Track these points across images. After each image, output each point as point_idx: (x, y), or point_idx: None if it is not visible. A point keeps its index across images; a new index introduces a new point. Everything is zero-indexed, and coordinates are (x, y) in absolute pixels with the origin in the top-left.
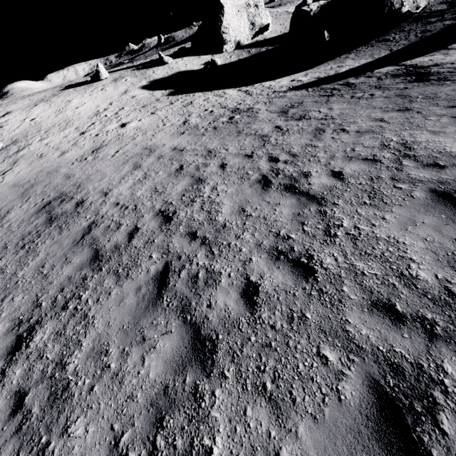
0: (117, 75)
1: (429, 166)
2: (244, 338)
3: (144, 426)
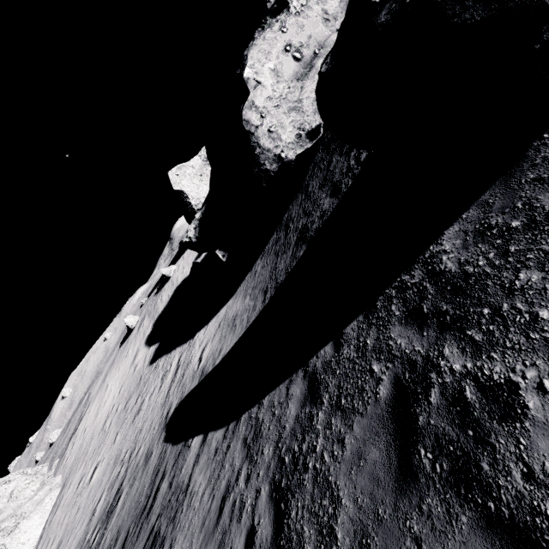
0: (144, 312)
1: None
2: None
3: None
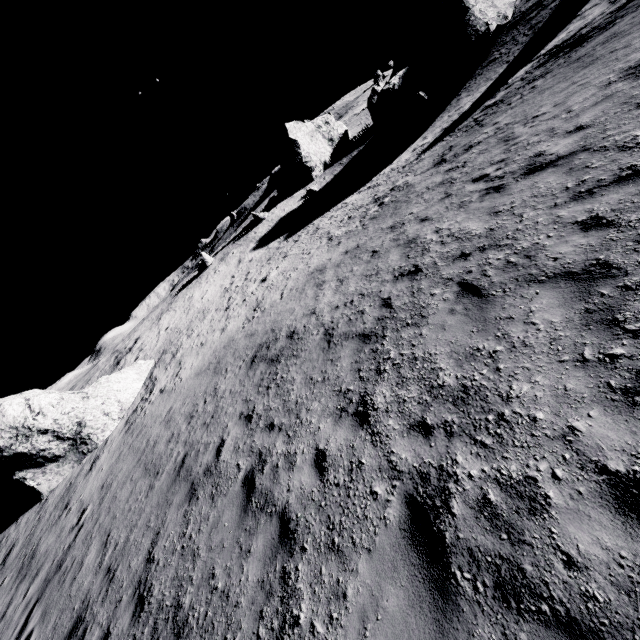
0: (221, 255)
1: None
2: (631, 238)
3: (599, 336)
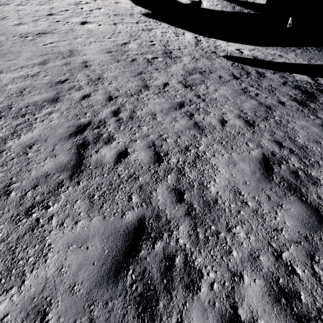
0: None
1: (176, 192)
2: None
3: None
